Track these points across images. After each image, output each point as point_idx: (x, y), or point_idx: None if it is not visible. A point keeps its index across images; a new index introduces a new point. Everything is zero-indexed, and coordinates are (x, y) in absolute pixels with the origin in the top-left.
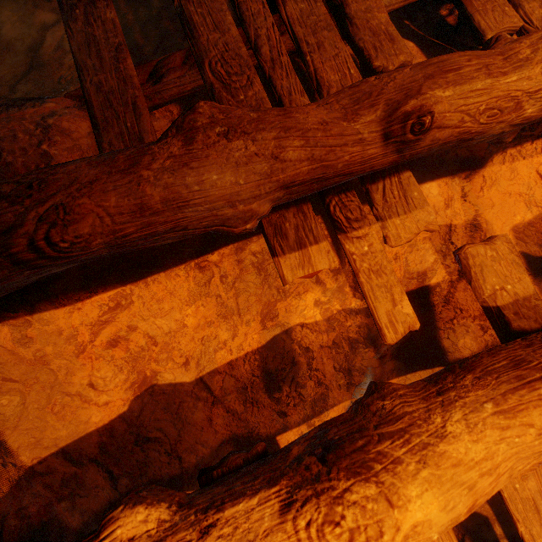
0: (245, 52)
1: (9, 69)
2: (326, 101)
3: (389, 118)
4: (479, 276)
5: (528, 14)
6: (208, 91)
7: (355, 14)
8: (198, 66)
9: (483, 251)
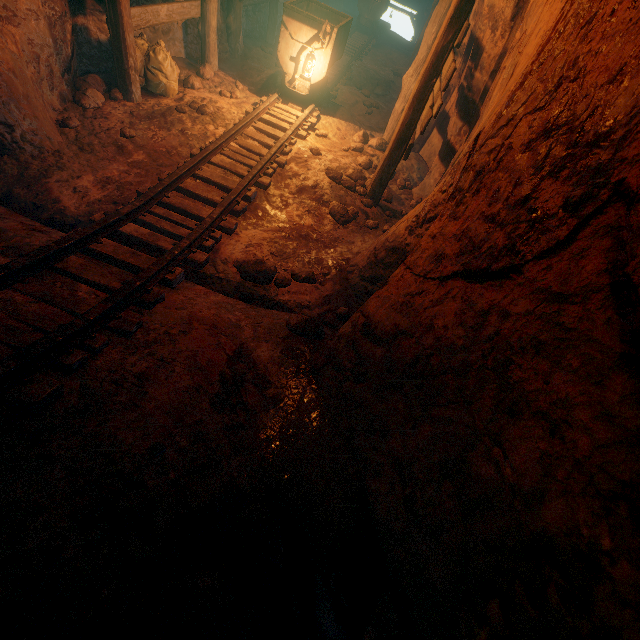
0: None
1: None
2: None
3: None
4: None
5: None
6: None
7: None
8: None
9: None
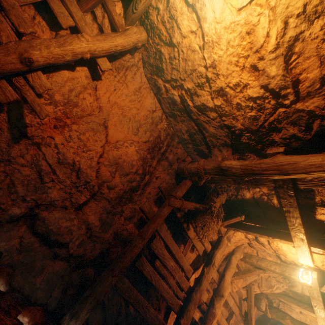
0: (173, 294)
1: (99, 319)
2: (191, 305)
3: (198, 304)
4: (203, 299)
5: (205, 246)
6: (169, 306)
7: (185, 270)
8: (166, 303)
9: (203, 295)
